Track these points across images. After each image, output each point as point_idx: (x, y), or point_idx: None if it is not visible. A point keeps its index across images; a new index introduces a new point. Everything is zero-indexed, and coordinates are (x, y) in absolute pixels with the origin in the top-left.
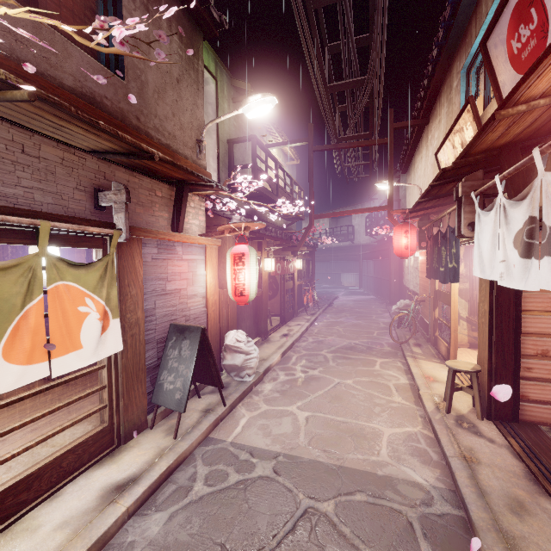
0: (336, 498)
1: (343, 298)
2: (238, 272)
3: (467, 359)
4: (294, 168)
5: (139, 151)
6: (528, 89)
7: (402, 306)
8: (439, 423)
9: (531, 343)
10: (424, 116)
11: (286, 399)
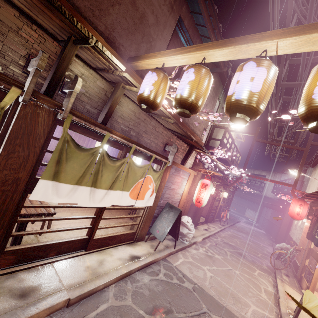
0: (219, 316)
1: (243, 224)
2: (201, 191)
3: None
4: (239, 142)
5: (187, 136)
6: None
7: (283, 247)
8: None
9: None
10: None
11: (201, 262)
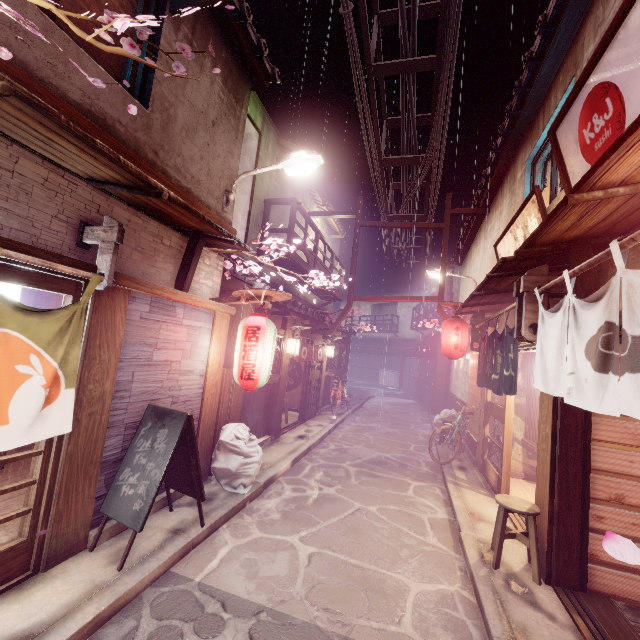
0: None
1: (378, 399)
2: (249, 349)
3: (521, 494)
4: (337, 243)
5: (145, 186)
6: (606, 172)
7: (446, 417)
8: (484, 582)
9: (603, 483)
10: (485, 206)
11: (287, 525)
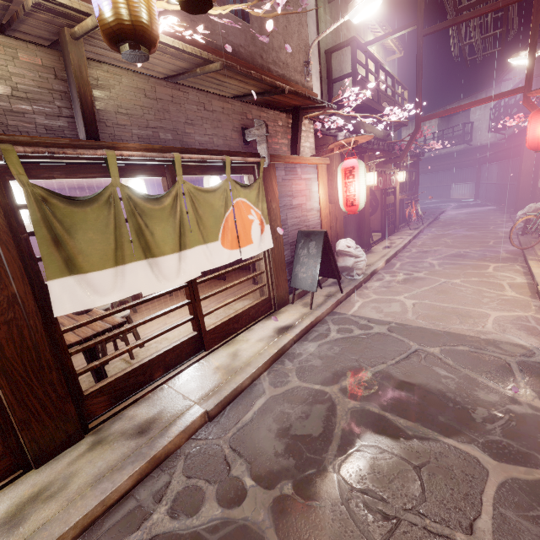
0: (441, 347)
1: (451, 212)
2: (348, 185)
3: None
4: (395, 63)
5: (272, 89)
6: None
7: (531, 211)
8: None
9: None
10: None
11: (393, 292)
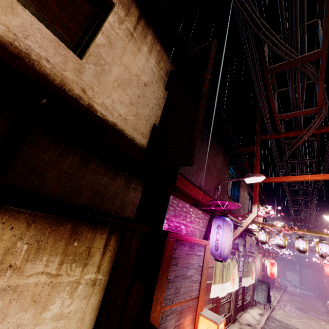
0: None
1: (290, 288)
2: (272, 268)
3: None
4: None
5: None
6: None
7: None
8: None
9: None
10: None
11: (288, 317)
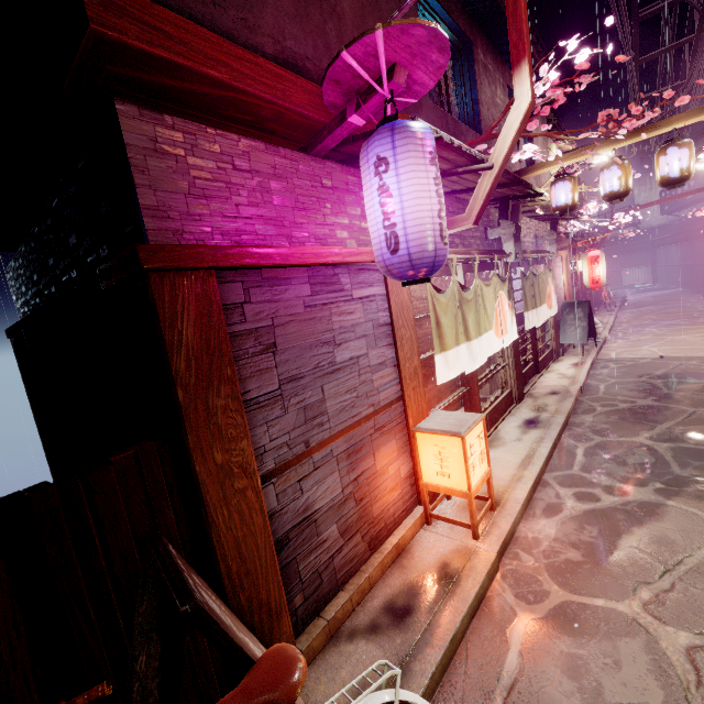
0: (696, 361)
1: (634, 296)
2: (594, 269)
3: None
4: None
5: None
6: None
7: None
8: None
9: None
10: None
11: (634, 347)
